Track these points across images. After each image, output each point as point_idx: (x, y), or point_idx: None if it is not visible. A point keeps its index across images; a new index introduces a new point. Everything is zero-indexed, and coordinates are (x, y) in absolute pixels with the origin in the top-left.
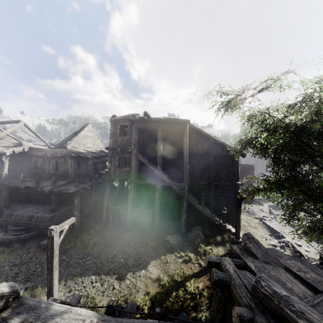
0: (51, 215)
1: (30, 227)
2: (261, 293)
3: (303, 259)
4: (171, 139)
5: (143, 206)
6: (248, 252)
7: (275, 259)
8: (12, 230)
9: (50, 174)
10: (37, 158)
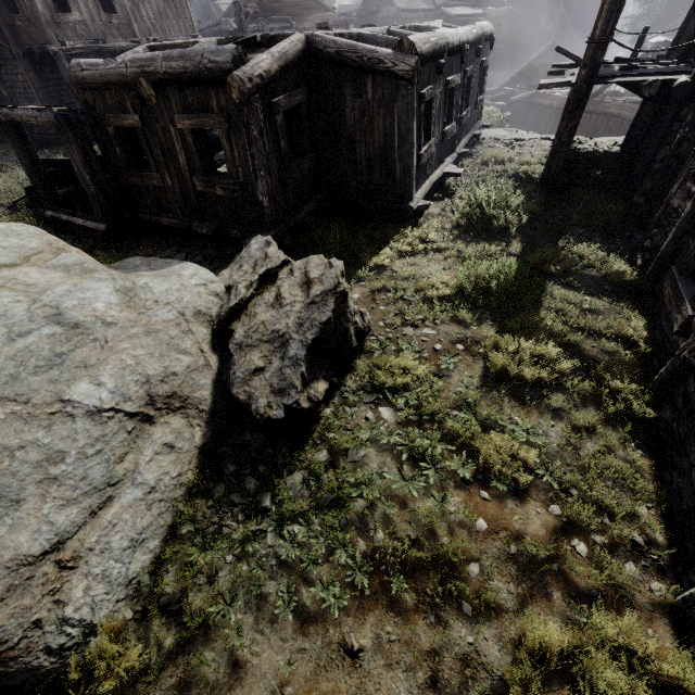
0: None
1: None
2: None
3: None
4: None
5: None
6: None
7: None
8: None
9: None
10: None
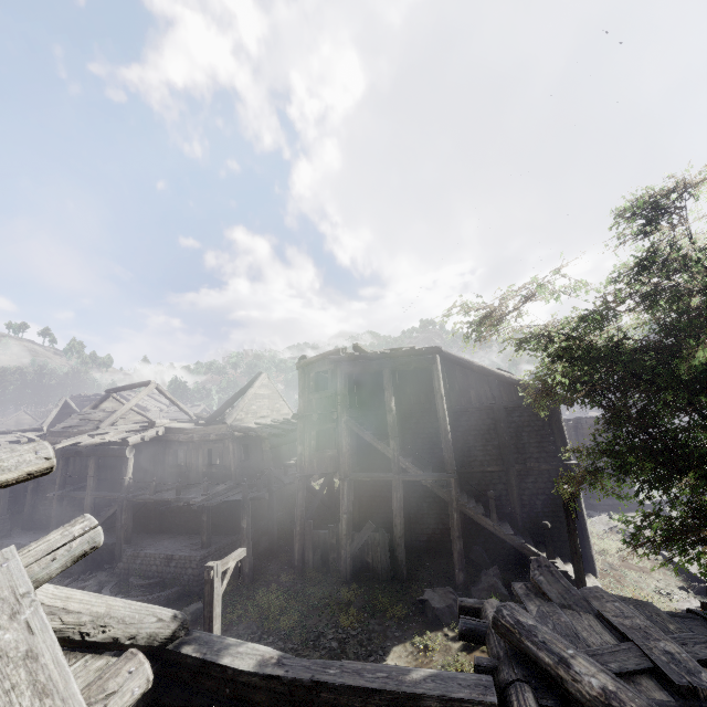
0: (202, 554)
1: (167, 579)
2: (502, 627)
3: (644, 602)
4: (413, 384)
5: (369, 527)
6: (538, 591)
7: (582, 600)
8: (138, 586)
9: (199, 474)
10: (177, 446)
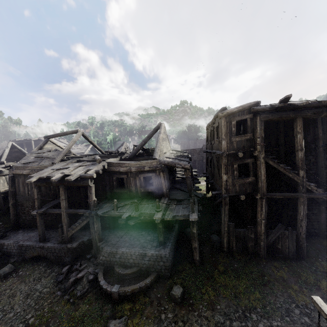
0: (168, 252)
1: (142, 267)
2: None
3: None
4: None
5: (281, 228)
6: None
7: None
8: (124, 274)
9: (138, 193)
10: (118, 175)
